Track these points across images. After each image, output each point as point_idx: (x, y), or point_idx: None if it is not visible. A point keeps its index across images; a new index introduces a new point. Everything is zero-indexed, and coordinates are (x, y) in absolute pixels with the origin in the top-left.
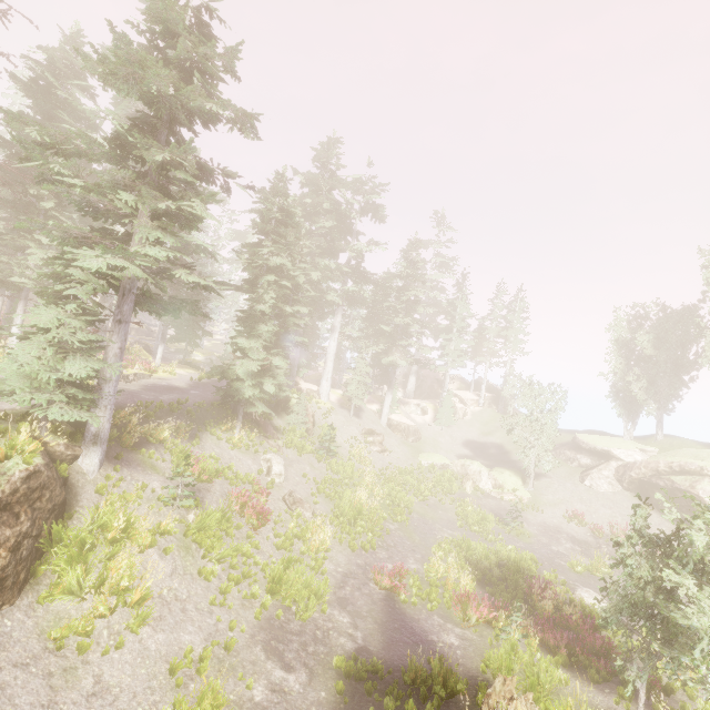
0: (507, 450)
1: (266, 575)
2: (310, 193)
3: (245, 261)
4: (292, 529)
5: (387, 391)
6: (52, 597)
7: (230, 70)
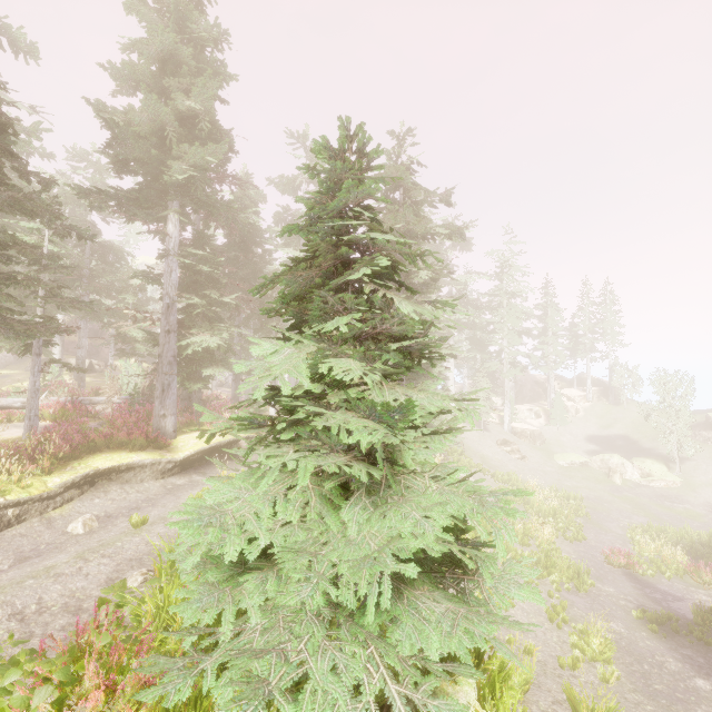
0: (634, 440)
1: (534, 562)
2: None
3: None
4: (517, 530)
5: (506, 402)
6: None
7: (444, 201)
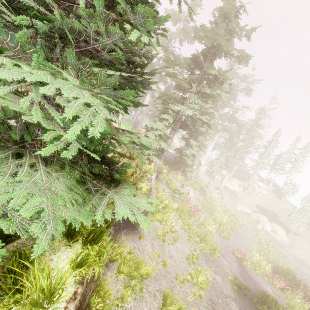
0: (278, 216)
1: (197, 235)
2: None
3: None
4: (199, 220)
5: (228, 173)
6: (155, 220)
7: (247, 36)
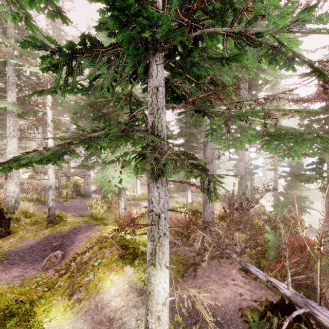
0: None
1: None
2: None
3: None
4: None
5: None
6: None
7: None
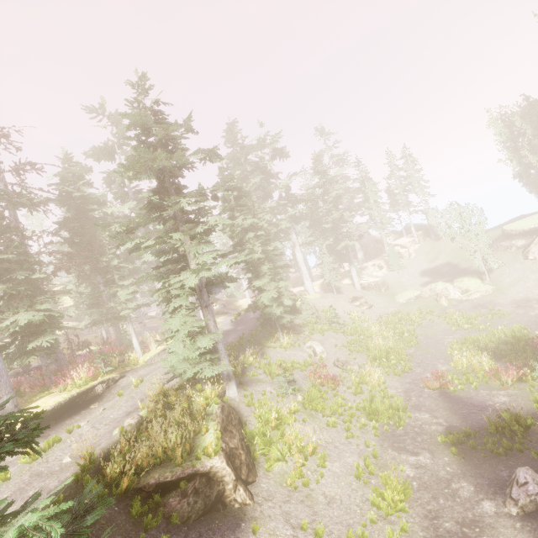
0: (455, 264)
1: (361, 411)
2: (236, 167)
3: (229, 233)
4: (354, 380)
5: (350, 266)
6: (273, 465)
7: (189, 130)
